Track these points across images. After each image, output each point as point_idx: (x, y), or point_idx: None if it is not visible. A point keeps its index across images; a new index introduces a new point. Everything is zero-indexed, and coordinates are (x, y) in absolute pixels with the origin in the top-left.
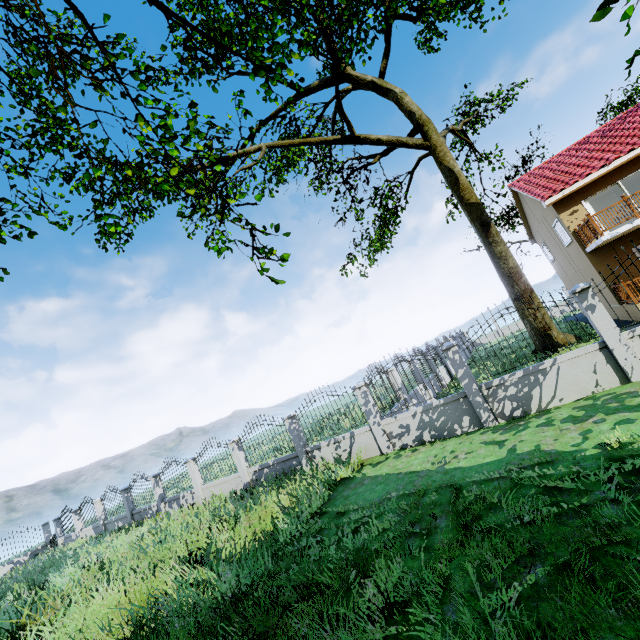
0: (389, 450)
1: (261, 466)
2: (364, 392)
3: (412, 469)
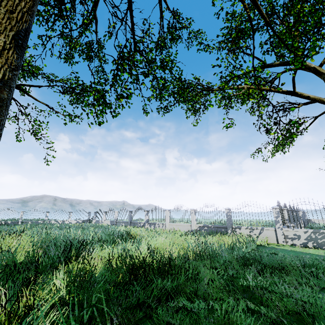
0: (283, 243)
1: (204, 225)
2: (278, 211)
3: (310, 252)
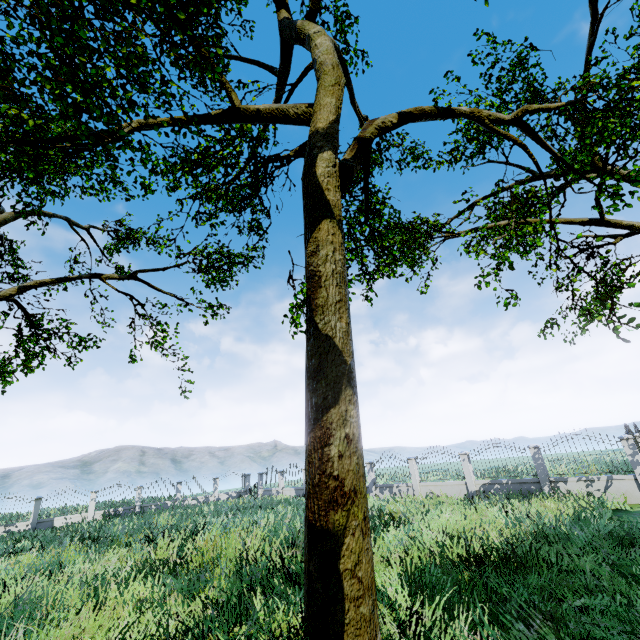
0: None
1: (492, 481)
2: (632, 444)
3: None
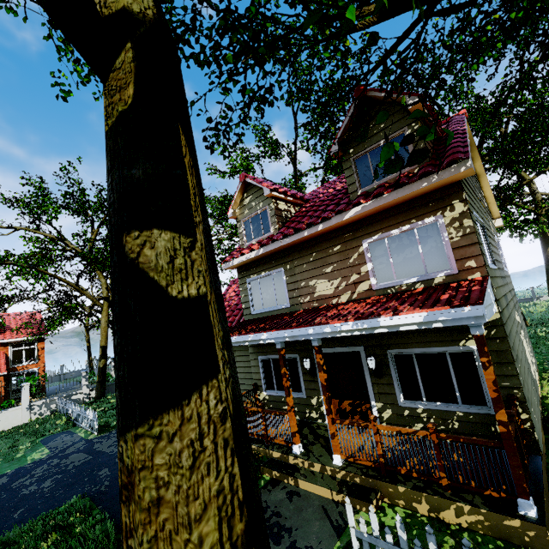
0: None
1: None
2: None
3: None
